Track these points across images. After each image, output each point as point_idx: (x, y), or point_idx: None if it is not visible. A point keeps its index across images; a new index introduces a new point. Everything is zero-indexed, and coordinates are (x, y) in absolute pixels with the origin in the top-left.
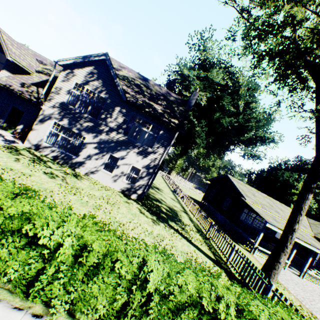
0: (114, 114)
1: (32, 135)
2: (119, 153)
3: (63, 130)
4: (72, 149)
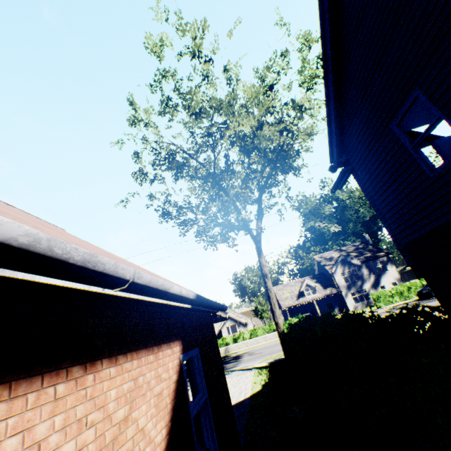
0: (362, 271)
1: (349, 305)
2: (381, 283)
3: (355, 293)
4: (364, 298)
